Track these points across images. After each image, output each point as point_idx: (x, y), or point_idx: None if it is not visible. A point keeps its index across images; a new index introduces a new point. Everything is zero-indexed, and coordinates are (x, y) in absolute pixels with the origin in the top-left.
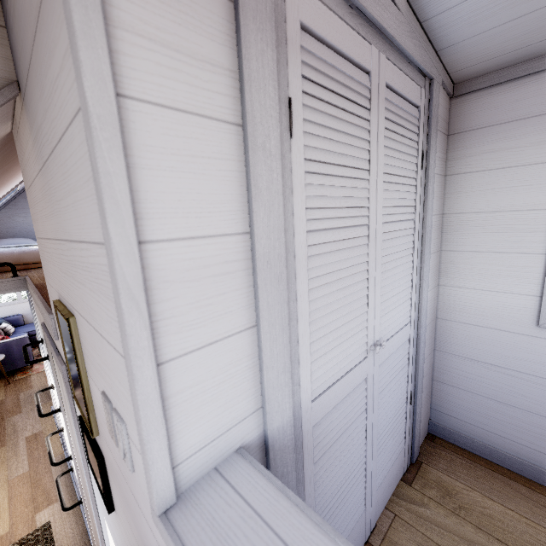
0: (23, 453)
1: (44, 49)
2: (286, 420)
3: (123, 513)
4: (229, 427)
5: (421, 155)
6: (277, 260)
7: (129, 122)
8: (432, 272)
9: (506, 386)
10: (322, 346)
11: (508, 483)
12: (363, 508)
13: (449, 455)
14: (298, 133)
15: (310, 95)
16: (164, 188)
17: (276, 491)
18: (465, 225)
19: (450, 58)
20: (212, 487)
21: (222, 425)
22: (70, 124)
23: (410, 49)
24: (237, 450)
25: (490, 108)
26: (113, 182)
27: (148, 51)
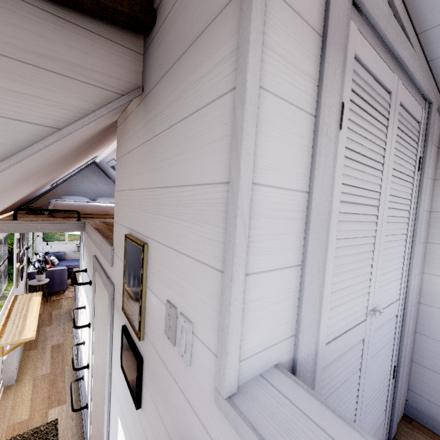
0: (48, 357)
1: (191, 62)
2: (310, 352)
3: (154, 408)
4: (273, 343)
5: (418, 160)
6: (323, 217)
7: (259, 103)
8: (418, 259)
9: None
10: (337, 298)
11: None
12: None
13: None
14: (344, 127)
15: (353, 102)
16: (268, 149)
17: (319, 404)
18: None
19: None
20: (263, 388)
21: (269, 339)
22: (205, 106)
23: (419, 79)
24: (275, 365)
25: None
26: (248, 138)
27: (276, 62)
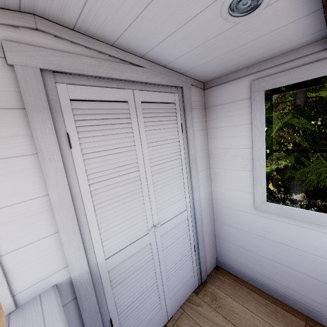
0: None
1: None
2: (83, 270)
3: None
4: (47, 276)
5: (180, 125)
6: (66, 203)
7: None
8: (203, 180)
9: (246, 240)
10: (111, 233)
11: (249, 293)
12: (160, 308)
13: (223, 277)
14: (76, 145)
15: (83, 126)
16: None
17: (56, 304)
18: (218, 155)
19: (191, 75)
20: (33, 303)
21: (42, 276)
22: None
23: (157, 81)
24: (53, 285)
25: (221, 95)
26: None
27: None
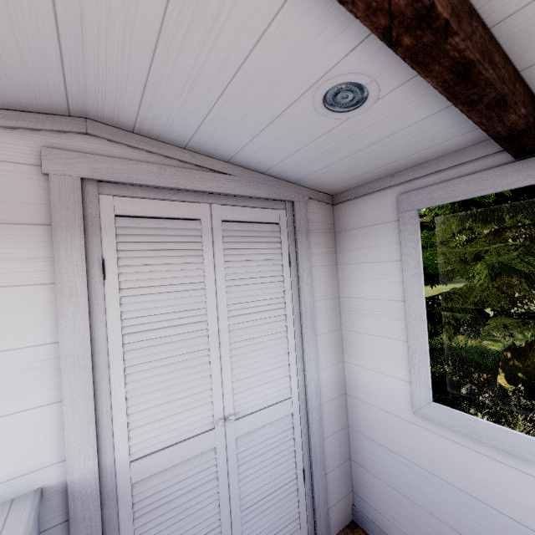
0: None
1: None
2: (89, 473)
3: None
4: (30, 471)
5: (287, 257)
6: (82, 358)
7: None
8: (327, 350)
9: (402, 475)
10: (146, 417)
11: None
12: None
13: None
14: (112, 275)
15: (128, 250)
16: None
17: (26, 520)
18: (353, 308)
19: (309, 184)
20: None
21: (24, 468)
22: None
23: (251, 192)
24: (37, 489)
25: (356, 215)
26: None
27: None
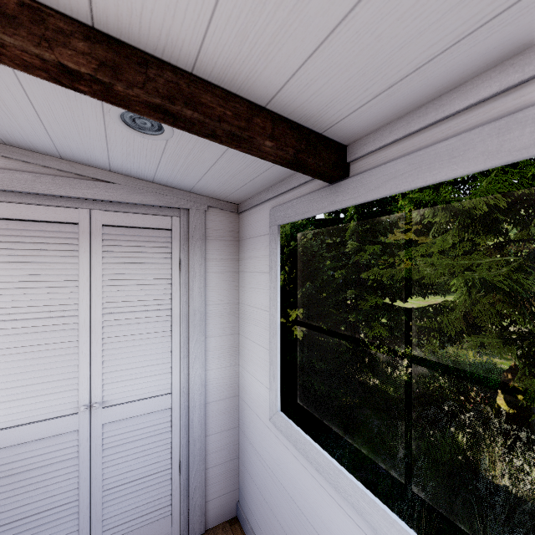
0: None
1: None
2: None
3: None
4: None
5: (178, 261)
6: None
7: None
8: (220, 352)
9: (263, 478)
10: (5, 396)
11: None
12: None
13: None
14: None
15: None
16: None
17: None
18: (246, 315)
19: (205, 194)
20: None
21: None
22: None
23: (137, 200)
24: None
25: (250, 225)
26: None
27: None
